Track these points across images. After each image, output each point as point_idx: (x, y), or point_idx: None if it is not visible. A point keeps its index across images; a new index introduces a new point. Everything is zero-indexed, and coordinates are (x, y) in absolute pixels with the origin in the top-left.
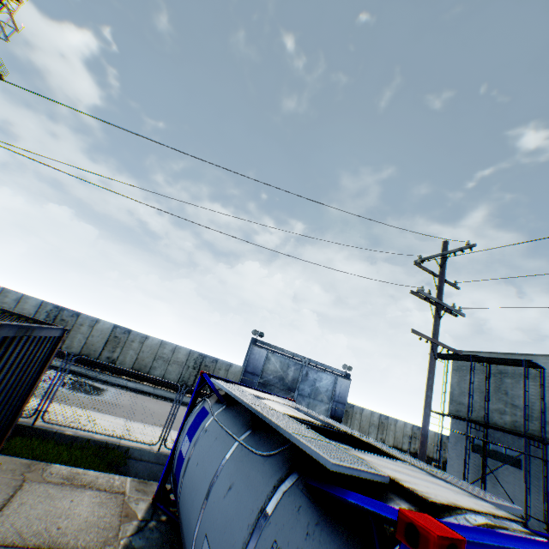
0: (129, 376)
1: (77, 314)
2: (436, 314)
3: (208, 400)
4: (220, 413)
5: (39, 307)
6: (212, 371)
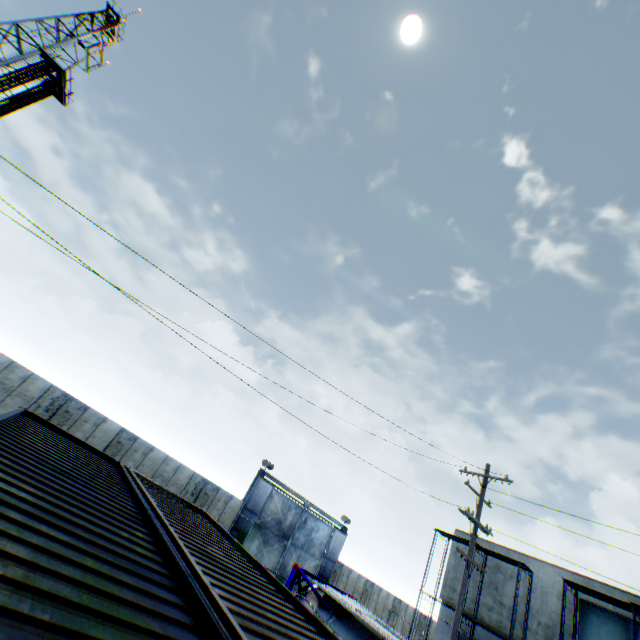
0: None
1: (86, 407)
2: (474, 532)
3: (307, 598)
4: (334, 624)
5: (46, 391)
6: (210, 501)
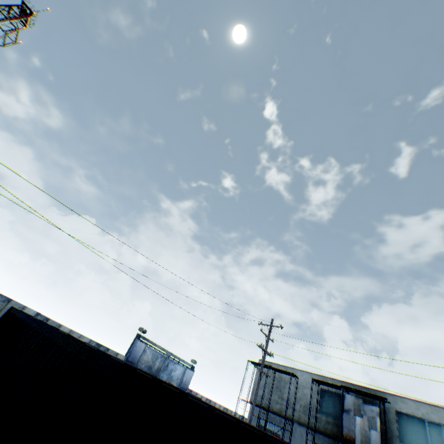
0: None
1: (9, 300)
2: (264, 356)
3: None
4: None
5: None
6: None
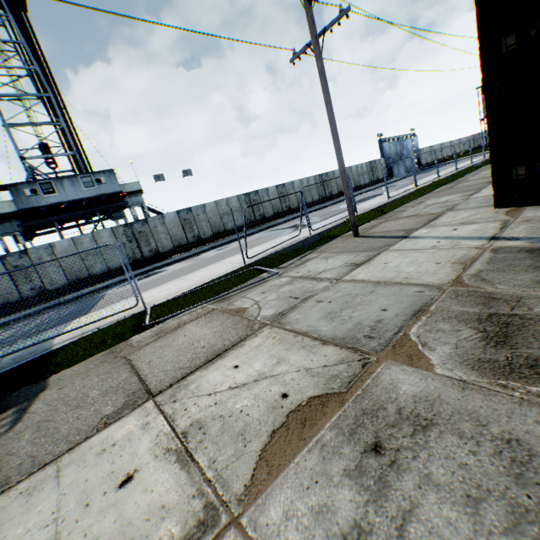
0: (356, 190)
1: (326, 174)
2: None
3: None
4: None
5: (315, 180)
6: (376, 168)
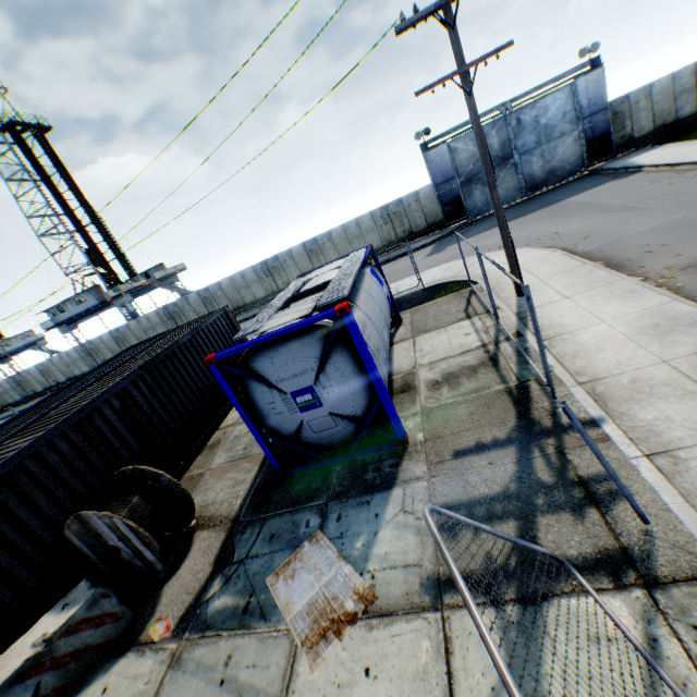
0: None
1: (275, 258)
2: (446, 27)
3: None
4: None
5: (255, 272)
6: (404, 214)
